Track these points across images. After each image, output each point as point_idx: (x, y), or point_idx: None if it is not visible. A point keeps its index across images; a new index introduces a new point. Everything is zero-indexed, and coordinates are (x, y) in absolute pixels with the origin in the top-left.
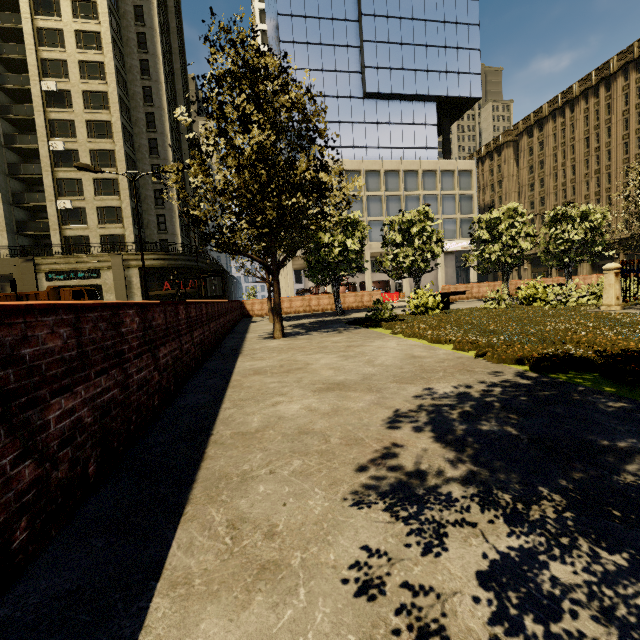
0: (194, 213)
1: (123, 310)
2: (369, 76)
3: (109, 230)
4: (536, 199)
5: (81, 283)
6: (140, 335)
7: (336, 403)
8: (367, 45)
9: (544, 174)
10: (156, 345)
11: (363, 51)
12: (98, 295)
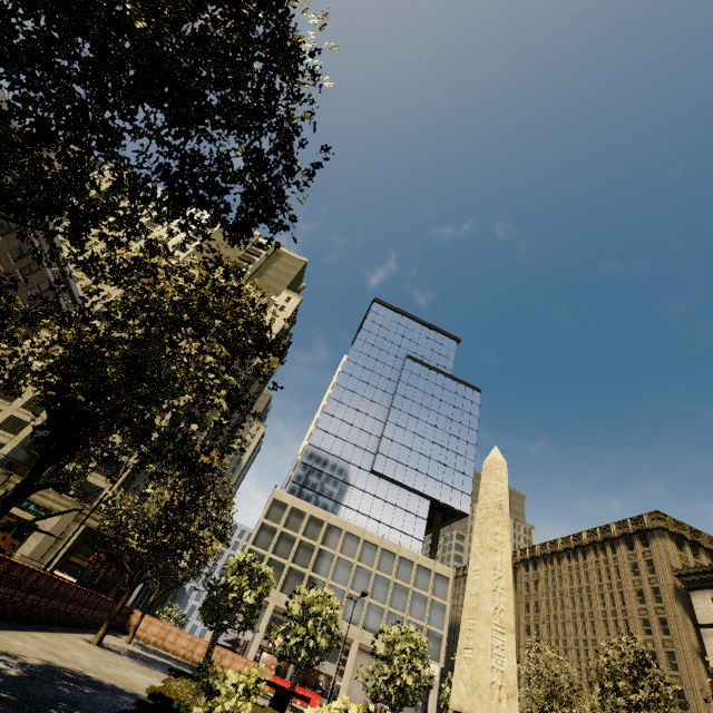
0: (106, 522)
1: (5, 560)
2: (379, 459)
3: (97, 479)
4: (532, 647)
5: (24, 515)
6: (1, 574)
7: (38, 651)
8: (385, 439)
9: (539, 619)
10: (2, 583)
11: (380, 441)
12: (24, 535)
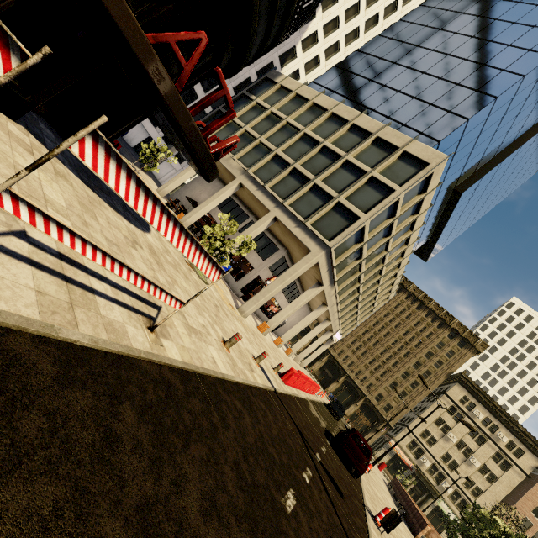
0: None
1: None
2: (474, 186)
3: None
4: None
5: None
6: None
7: None
8: (498, 167)
9: None
10: None
11: (495, 167)
12: None
